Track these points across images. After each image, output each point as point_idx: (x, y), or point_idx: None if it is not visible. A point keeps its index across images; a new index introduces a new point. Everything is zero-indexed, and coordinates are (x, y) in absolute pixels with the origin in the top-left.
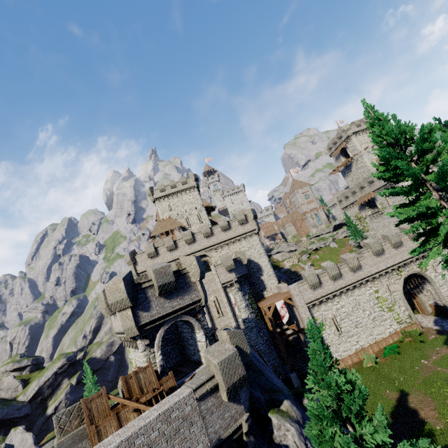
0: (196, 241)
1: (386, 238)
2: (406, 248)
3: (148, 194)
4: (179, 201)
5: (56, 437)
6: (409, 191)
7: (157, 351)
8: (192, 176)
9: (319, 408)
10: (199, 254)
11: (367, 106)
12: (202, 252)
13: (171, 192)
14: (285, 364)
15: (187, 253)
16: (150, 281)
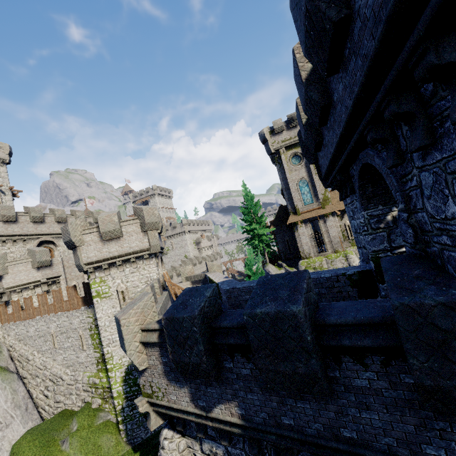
0: (45, 223)
1: (190, 260)
2: (197, 268)
3: None
4: None
5: (160, 294)
6: (251, 220)
7: (162, 269)
8: (6, 146)
9: (255, 277)
10: (44, 238)
11: (244, 183)
12: (49, 237)
13: None
14: None
15: (30, 232)
16: None
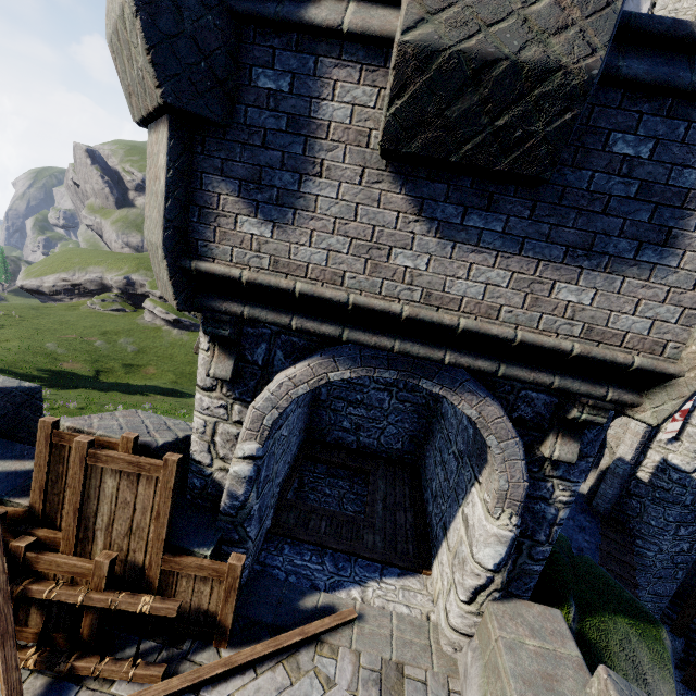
0: None
1: None
2: None
3: None
4: None
5: None
6: None
7: (246, 435)
8: None
9: None
10: None
11: None
12: None
13: None
14: (679, 633)
15: None
16: (391, 6)
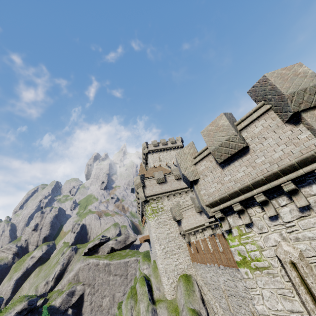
0: None
1: None
2: None
3: (144, 146)
4: (167, 155)
5: None
6: None
7: None
8: (179, 138)
9: None
10: None
11: None
12: None
13: (161, 147)
14: None
15: None
16: None
